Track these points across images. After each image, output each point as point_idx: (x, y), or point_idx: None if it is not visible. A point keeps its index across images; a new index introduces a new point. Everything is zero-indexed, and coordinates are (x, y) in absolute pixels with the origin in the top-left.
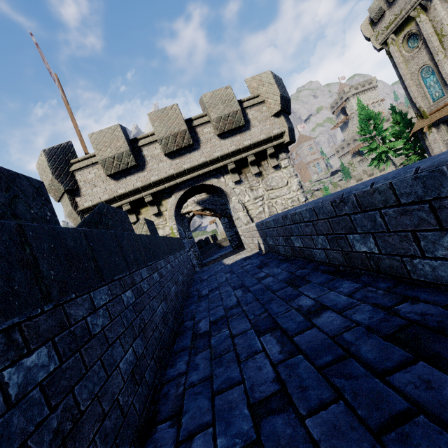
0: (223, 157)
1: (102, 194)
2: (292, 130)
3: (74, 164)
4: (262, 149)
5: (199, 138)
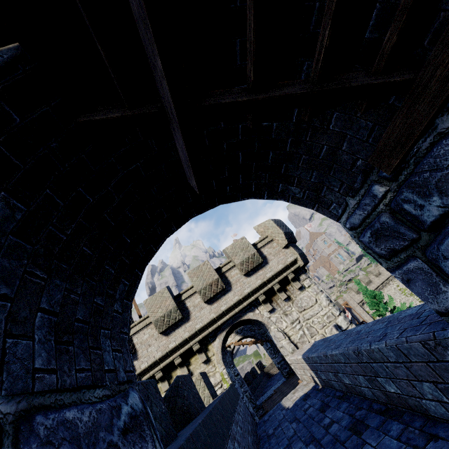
0: (253, 291)
1: (156, 353)
2: (302, 254)
3: (132, 329)
4: (283, 276)
5: (229, 281)
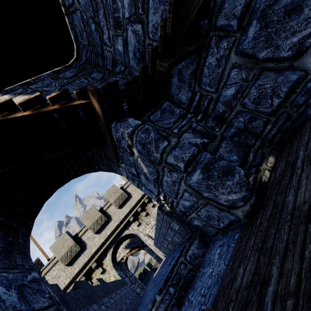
0: (125, 216)
1: (65, 280)
2: None
3: (43, 271)
4: (142, 202)
5: (109, 214)
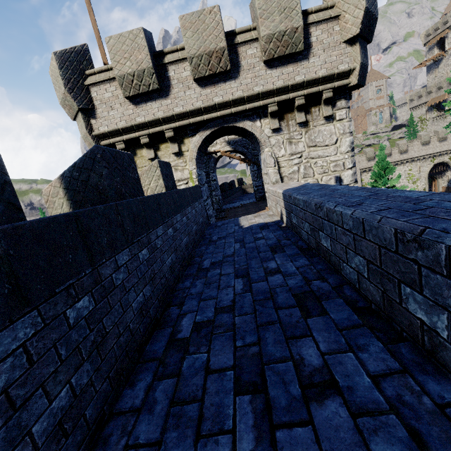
0: (265, 94)
1: (119, 120)
2: (365, 68)
3: (90, 77)
4: (317, 90)
5: (239, 62)
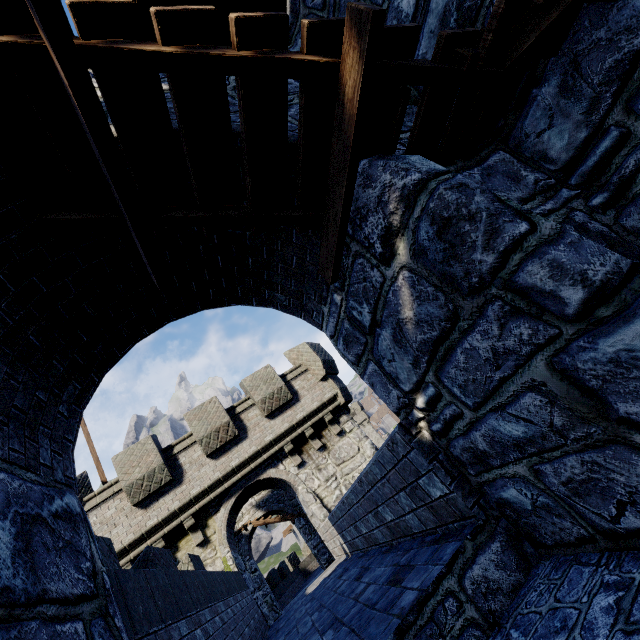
0: (277, 439)
1: (125, 535)
2: (345, 389)
3: (88, 502)
4: (318, 418)
5: (245, 425)
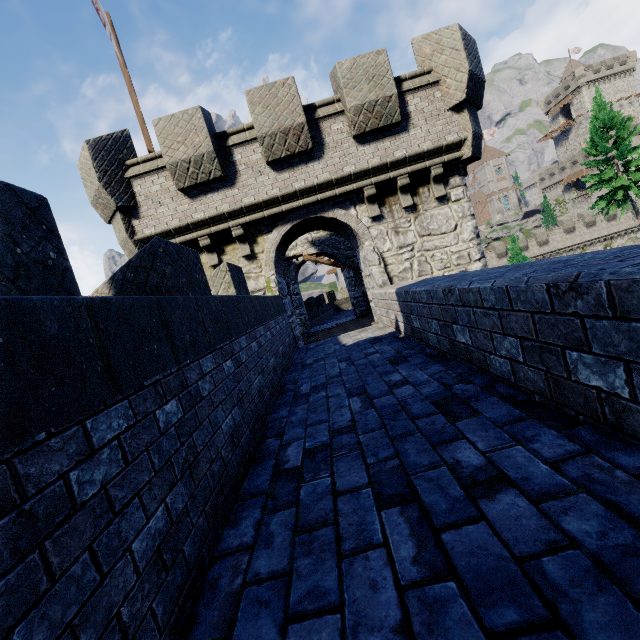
0: (358, 174)
1: (170, 219)
2: (478, 137)
3: (131, 168)
4: (423, 167)
5: (323, 139)
